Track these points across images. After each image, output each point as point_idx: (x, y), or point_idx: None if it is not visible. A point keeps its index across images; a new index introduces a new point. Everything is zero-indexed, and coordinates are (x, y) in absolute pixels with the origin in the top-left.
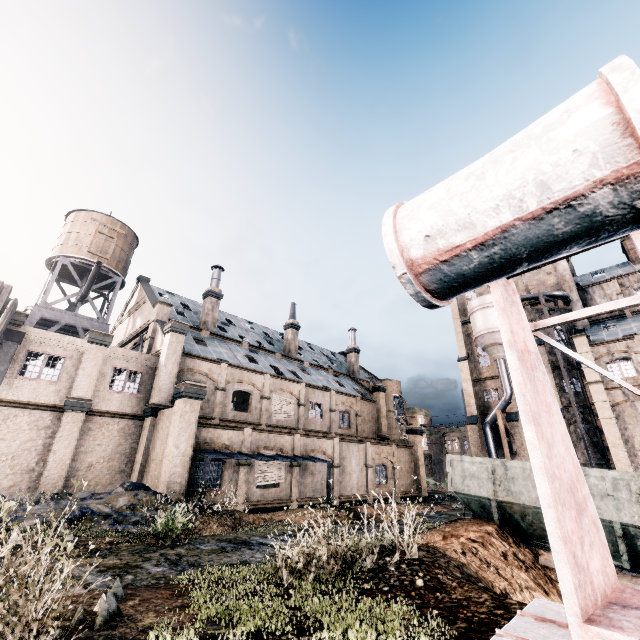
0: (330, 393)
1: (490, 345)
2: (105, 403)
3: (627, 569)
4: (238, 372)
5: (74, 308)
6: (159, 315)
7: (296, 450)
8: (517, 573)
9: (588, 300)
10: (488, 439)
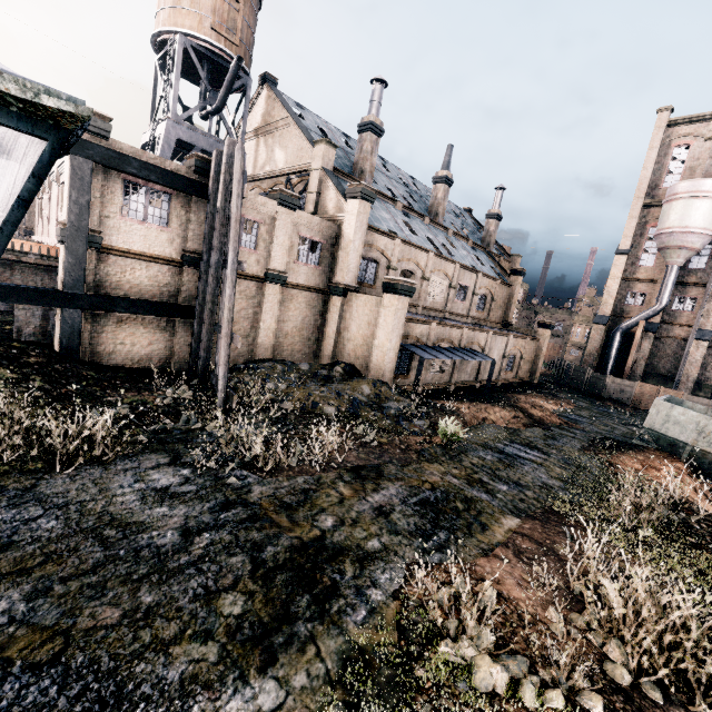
0: (477, 275)
1: (673, 247)
2: (295, 275)
3: None
4: (407, 249)
5: (189, 116)
6: (324, 161)
7: (462, 343)
8: (708, 506)
9: None
10: (614, 344)
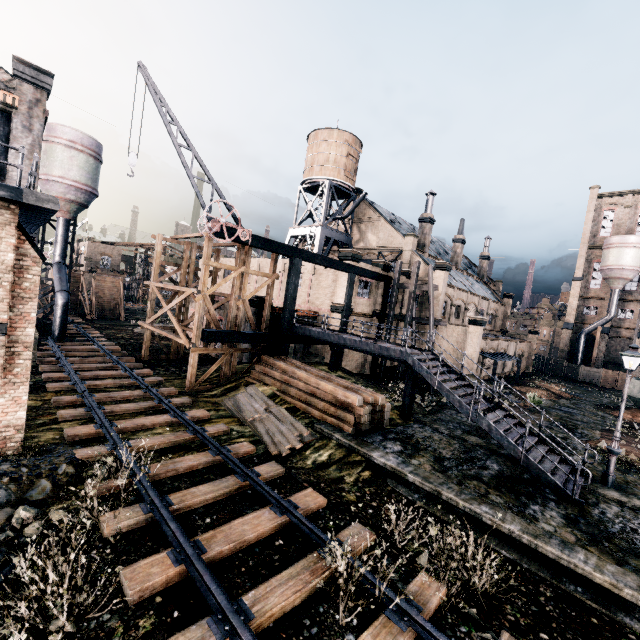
0: (489, 302)
1: (614, 278)
2: None
3: None
4: (459, 293)
5: (312, 215)
6: (412, 246)
7: (498, 349)
8: None
9: None
10: (580, 343)
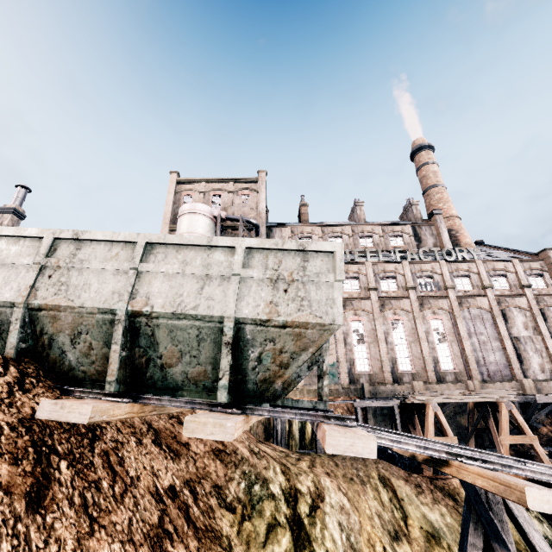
0: None
1: None
2: None
3: (222, 405)
4: None
5: None
6: None
7: None
8: None
9: (271, 237)
10: None
